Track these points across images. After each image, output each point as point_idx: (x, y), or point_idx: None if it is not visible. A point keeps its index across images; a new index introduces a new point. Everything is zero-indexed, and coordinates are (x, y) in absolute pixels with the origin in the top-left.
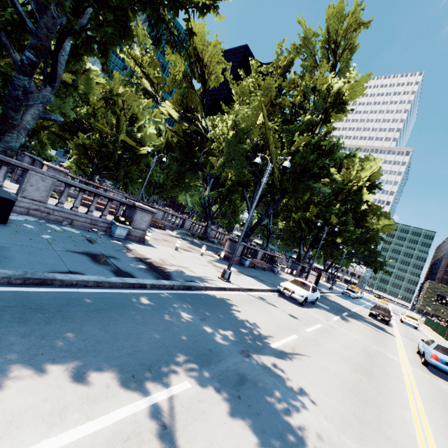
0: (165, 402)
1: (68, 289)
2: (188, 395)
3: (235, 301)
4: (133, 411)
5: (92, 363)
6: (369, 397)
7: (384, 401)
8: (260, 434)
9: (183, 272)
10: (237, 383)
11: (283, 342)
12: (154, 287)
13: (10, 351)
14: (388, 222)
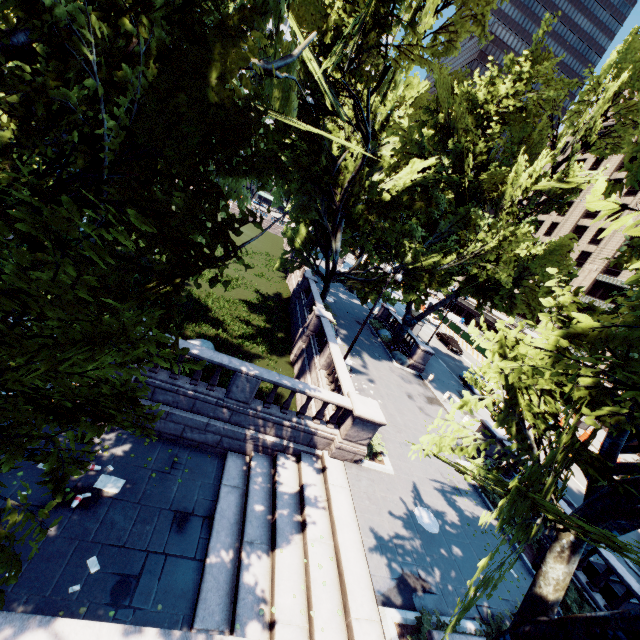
0: None
1: None
2: None
3: None
4: None
5: None
6: None
7: None
8: None
9: None
10: None
11: None
12: None
13: None
14: None
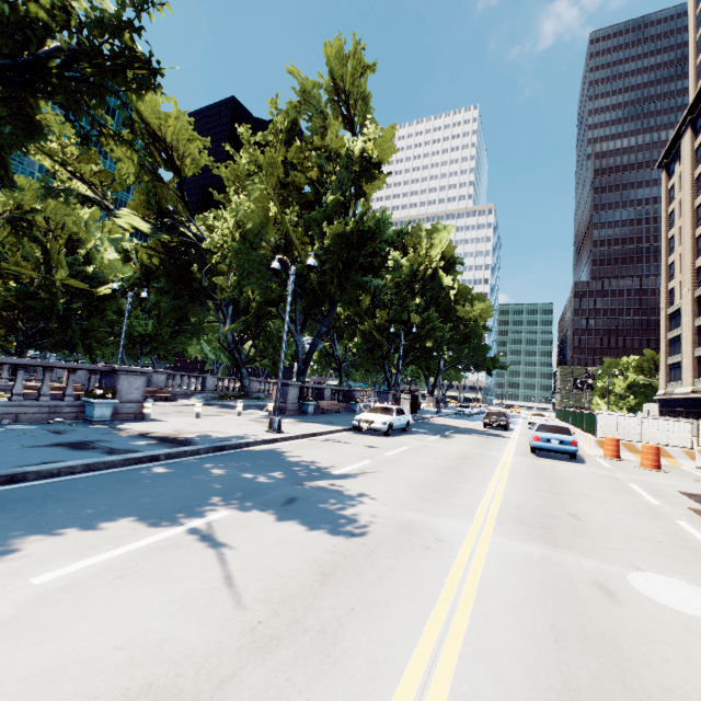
0: (201, 526)
1: (49, 480)
2: (227, 518)
3: (290, 449)
4: (167, 536)
5: (109, 520)
6: (445, 485)
7: (461, 484)
8: (306, 524)
9: (211, 436)
10: (286, 503)
11: (351, 468)
12: (171, 457)
13: (8, 529)
14: (484, 305)
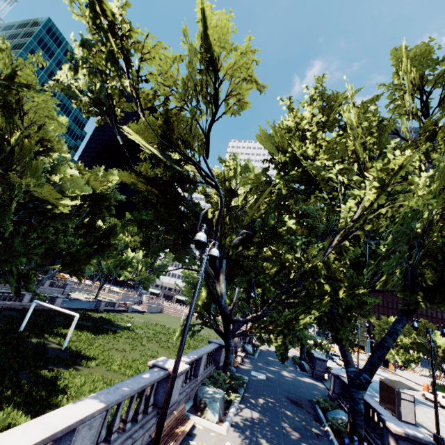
0: None
1: None
2: None
3: None
4: None
5: None
6: None
7: None
8: None
9: None
10: None
11: None
12: None
13: None
14: None
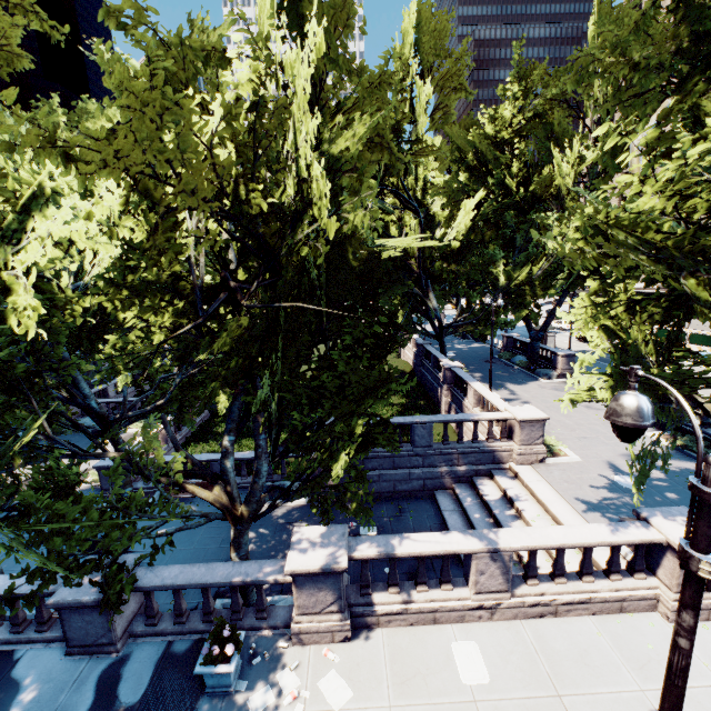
0: None
1: None
2: None
3: None
4: None
5: None
6: None
7: None
8: None
9: None
10: None
11: None
12: None
13: None
14: None
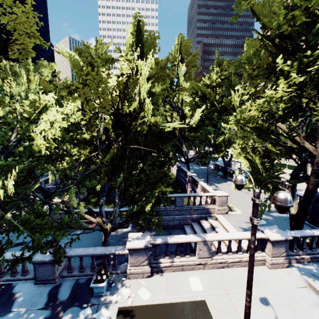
0: None
1: None
2: None
3: None
4: None
5: None
6: None
7: None
8: None
9: None
10: None
11: None
12: None
13: None
14: None
